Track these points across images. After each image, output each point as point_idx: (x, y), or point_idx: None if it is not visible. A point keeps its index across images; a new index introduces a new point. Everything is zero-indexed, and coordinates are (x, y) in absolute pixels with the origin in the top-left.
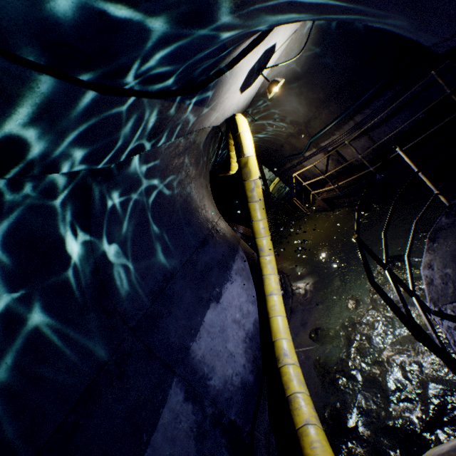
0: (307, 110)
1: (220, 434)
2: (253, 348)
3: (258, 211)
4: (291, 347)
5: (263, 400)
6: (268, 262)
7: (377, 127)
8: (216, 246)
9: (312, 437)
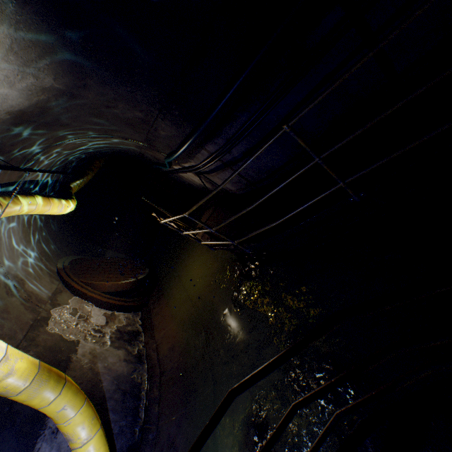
0: (132, 130)
1: None
2: None
3: (33, 399)
4: None
5: None
6: None
7: (241, 161)
8: None
9: None
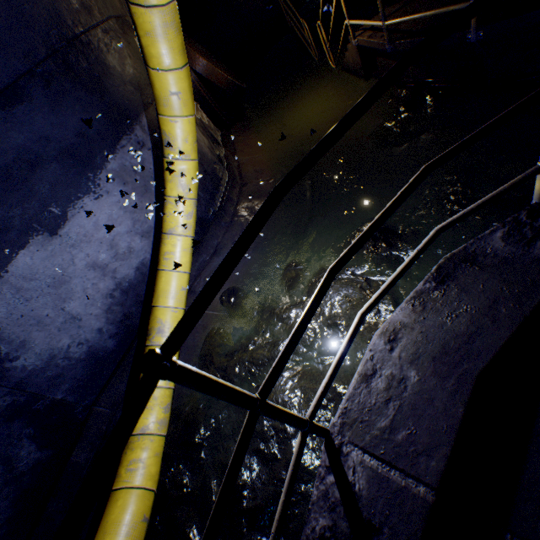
0: None
1: (23, 425)
2: (127, 303)
3: (157, 41)
4: (177, 320)
5: (122, 370)
6: (177, 174)
7: None
8: (59, 110)
9: (136, 455)
